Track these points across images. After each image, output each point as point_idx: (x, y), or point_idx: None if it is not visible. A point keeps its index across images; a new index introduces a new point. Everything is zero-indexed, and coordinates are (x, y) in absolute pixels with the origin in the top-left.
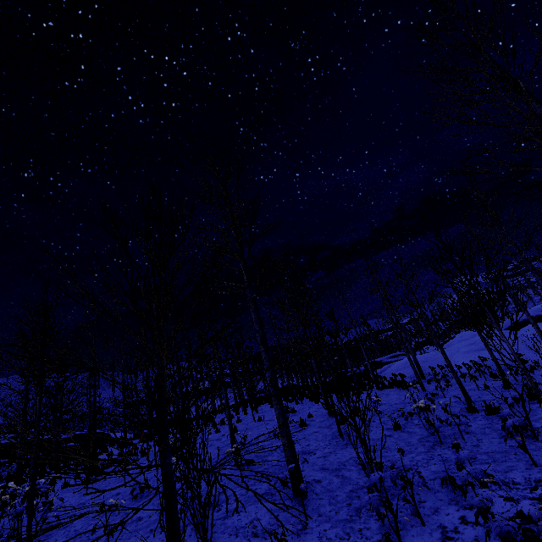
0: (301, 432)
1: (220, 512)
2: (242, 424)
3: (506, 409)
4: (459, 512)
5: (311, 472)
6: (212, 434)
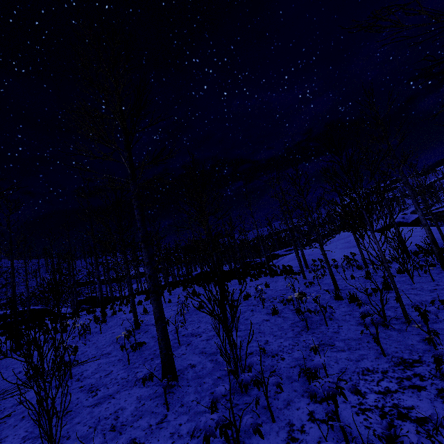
0: (198, 314)
1: (95, 398)
2: None
3: (365, 297)
4: (309, 407)
5: (191, 355)
6: (126, 314)
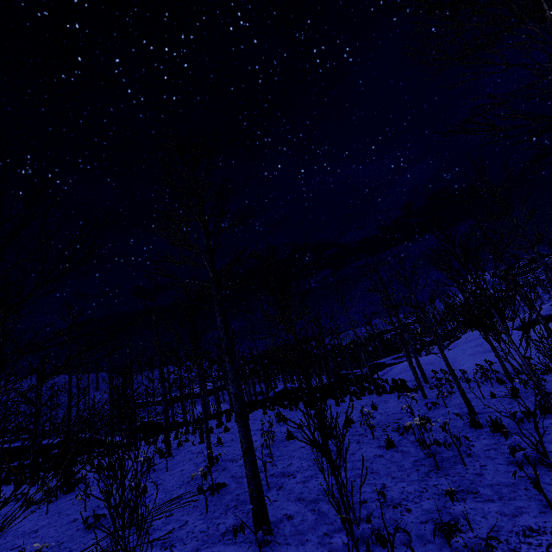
0: (287, 446)
1: None
2: (229, 434)
3: (514, 425)
4: None
5: (285, 503)
6: (195, 445)
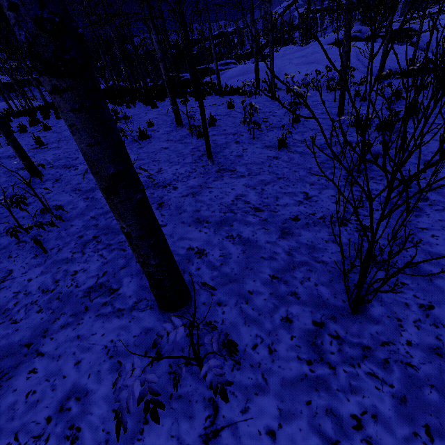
0: (143, 148)
1: None
2: (53, 133)
3: None
4: None
5: (179, 228)
6: (3, 148)
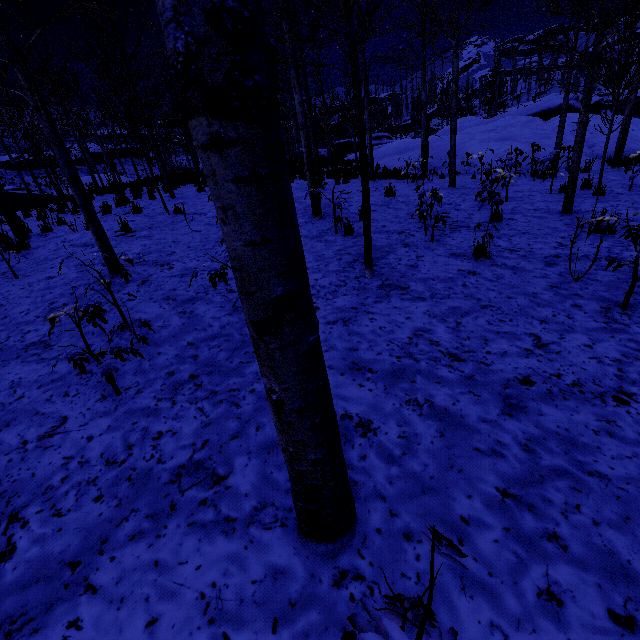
0: None
1: (2, 578)
2: (144, 217)
3: None
4: None
5: None
6: (79, 232)
